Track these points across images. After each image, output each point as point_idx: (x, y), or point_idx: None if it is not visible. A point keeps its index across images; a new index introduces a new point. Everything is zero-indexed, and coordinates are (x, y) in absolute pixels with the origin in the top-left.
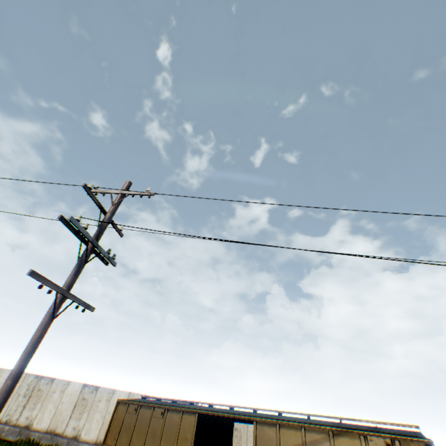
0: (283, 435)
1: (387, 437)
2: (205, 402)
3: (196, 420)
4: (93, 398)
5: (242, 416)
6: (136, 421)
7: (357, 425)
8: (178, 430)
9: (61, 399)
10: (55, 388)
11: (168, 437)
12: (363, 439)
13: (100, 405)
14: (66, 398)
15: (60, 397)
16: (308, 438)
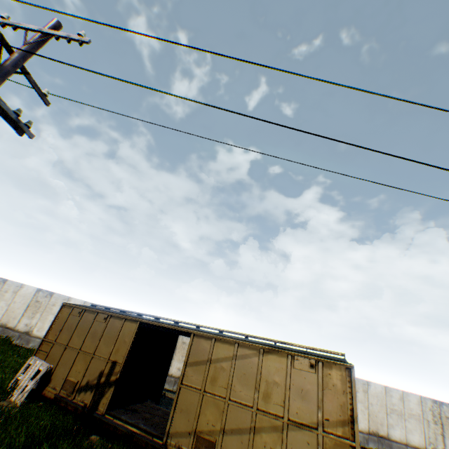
0: (217, 348)
1: (313, 360)
2: (151, 315)
3: (136, 328)
4: (48, 302)
5: (182, 329)
6: (79, 323)
7: (289, 348)
8: (118, 334)
9: (14, 299)
10: (7, 289)
11: (107, 340)
12: (290, 358)
13: (54, 309)
14: (19, 299)
15: (12, 297)
16: (239, 353)
